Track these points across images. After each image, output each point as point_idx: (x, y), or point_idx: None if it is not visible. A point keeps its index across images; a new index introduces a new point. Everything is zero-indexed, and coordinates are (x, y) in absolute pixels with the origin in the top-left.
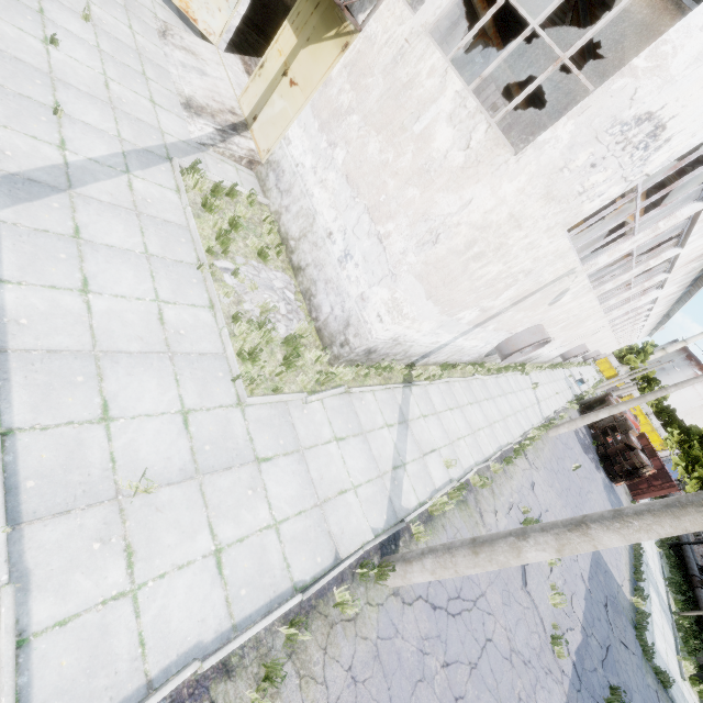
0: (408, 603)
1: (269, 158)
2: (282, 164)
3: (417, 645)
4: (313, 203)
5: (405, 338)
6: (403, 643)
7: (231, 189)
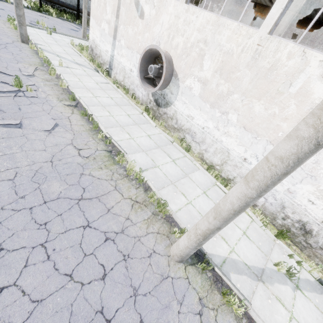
0: (13, 41)
1: None
2: None
3: (1, 38)
4: None
5: (96, 42)
6: (4, 37)
7: None
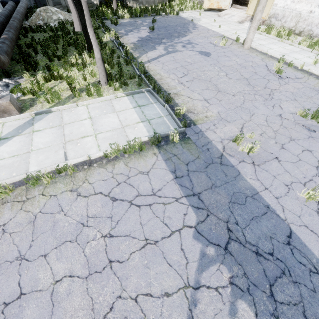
0: None
1: (269, 16)
2: (276, 12)
3: None
4: (297, 10)
5: None
6: None
7: (268, 28)
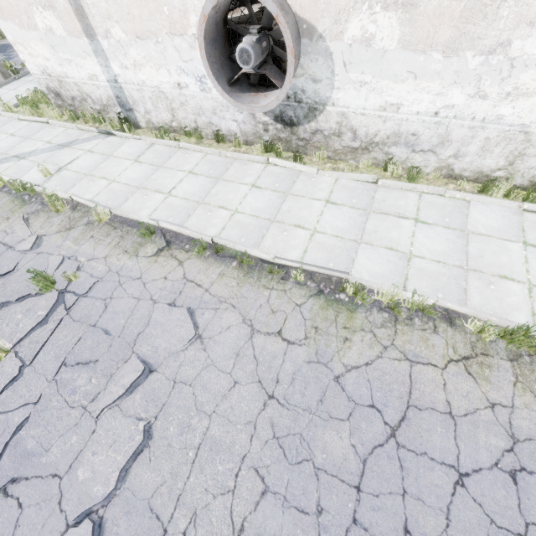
0: None
1: None
2: None
3: None
4: None
5: (55, 72)
6: None
7: None
